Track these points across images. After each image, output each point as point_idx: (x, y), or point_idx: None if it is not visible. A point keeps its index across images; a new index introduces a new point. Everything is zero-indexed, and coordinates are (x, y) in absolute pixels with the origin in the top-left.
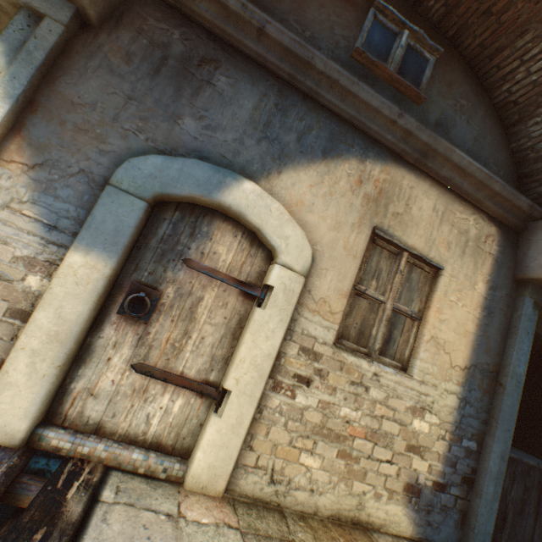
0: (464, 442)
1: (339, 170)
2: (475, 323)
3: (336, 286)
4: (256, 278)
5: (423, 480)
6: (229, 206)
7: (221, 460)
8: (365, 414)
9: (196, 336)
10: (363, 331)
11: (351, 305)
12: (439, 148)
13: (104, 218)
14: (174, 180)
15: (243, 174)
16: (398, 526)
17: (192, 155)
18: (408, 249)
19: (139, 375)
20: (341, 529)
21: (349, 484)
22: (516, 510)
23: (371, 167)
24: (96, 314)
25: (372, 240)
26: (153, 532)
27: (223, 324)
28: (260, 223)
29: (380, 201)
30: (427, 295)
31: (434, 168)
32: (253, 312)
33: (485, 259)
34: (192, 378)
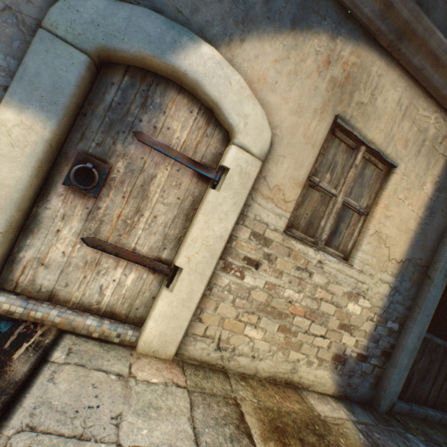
0: (388, 324)
1: (307, 46)
2: (417, 221)
3: (292, 175)
4: (211, 160)
5: (349, 352)
6: (185, 72)
7: (172, 329)
8: (306, 296)
9: (148, 215)
10: (312, 222)
11: (303, 196)
12: (418, 28)
13: (38, 69)
14: (120, 32)
15: (201, 38)
16: (323, 386)
17: (142, 5)
18: (367, 143)
19: (90, 249)
20: (277, 388)
21: (286, 353)
22: (419, 377)
23: (341, 46)
24: (41, 184)
25: (331, 132)
26: (102, 391)
27: (176, 205)
28: (218, 96)
29: (346, 88)
30: (376, 193)
31: (408, 54)
32: (207, 193)
33: (438, 161)
34: (145, 255)
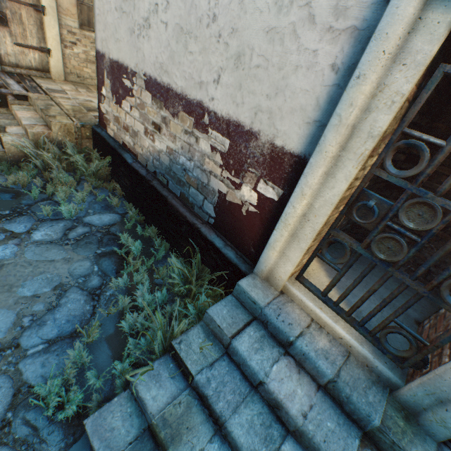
0: None
1: None
2: None
3: (70, 2)
4: (37, 2)
5: None
6: None
7: (60, 71)
8: None
9: (29, 31)
10: (90, 22)
11: (80, 10)
12: None
13: None
14: None
15: None
16: None
17: None
18: None
19: (19, 48)
20: None
21: None
22: None
23: None
24: None
25: None
26: (50, 83)
27: (36, 25)
28: None
29: None
30: None
31: None
32: (44, 19)
33: None
34: (37, 47)
